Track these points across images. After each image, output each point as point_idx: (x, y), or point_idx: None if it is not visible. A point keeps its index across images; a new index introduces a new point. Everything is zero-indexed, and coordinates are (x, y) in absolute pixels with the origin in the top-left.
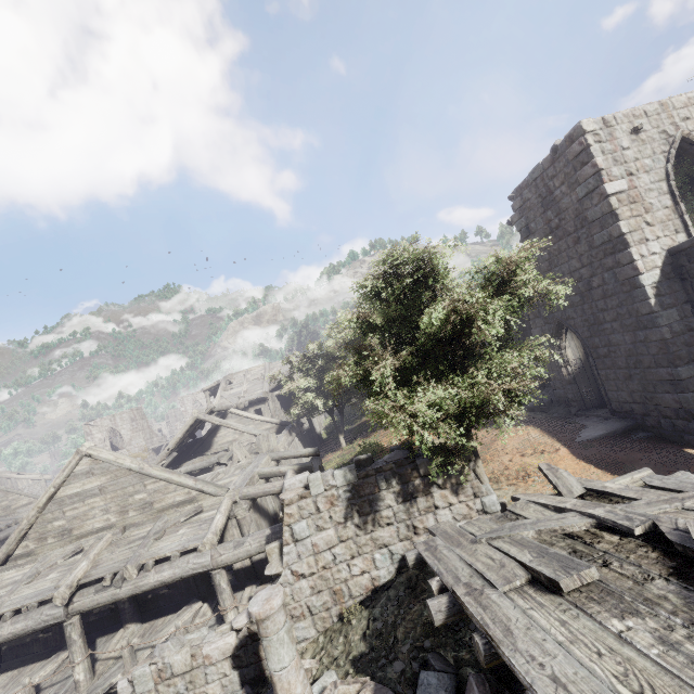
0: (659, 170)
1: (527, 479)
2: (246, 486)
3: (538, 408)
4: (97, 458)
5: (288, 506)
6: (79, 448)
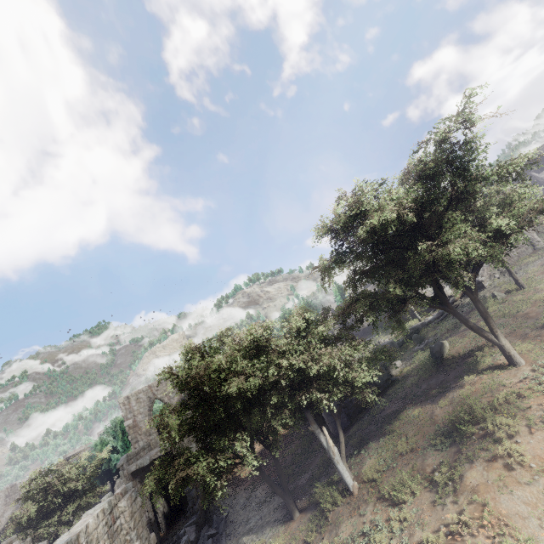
0: (146, 412)
1: None
2: None
3: None
4: None
5: None
6: None
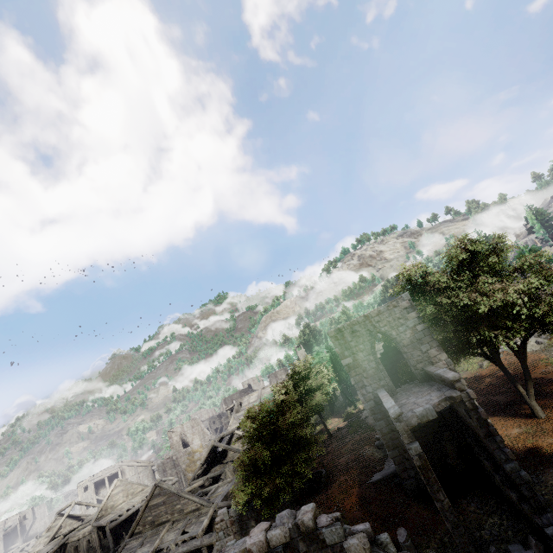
0: (368, 349)
1: (332, 507)
2: (220, 501)
3: (378, 447)
4: (161, 487)
5: (217, 524)
6: (155, 482)
